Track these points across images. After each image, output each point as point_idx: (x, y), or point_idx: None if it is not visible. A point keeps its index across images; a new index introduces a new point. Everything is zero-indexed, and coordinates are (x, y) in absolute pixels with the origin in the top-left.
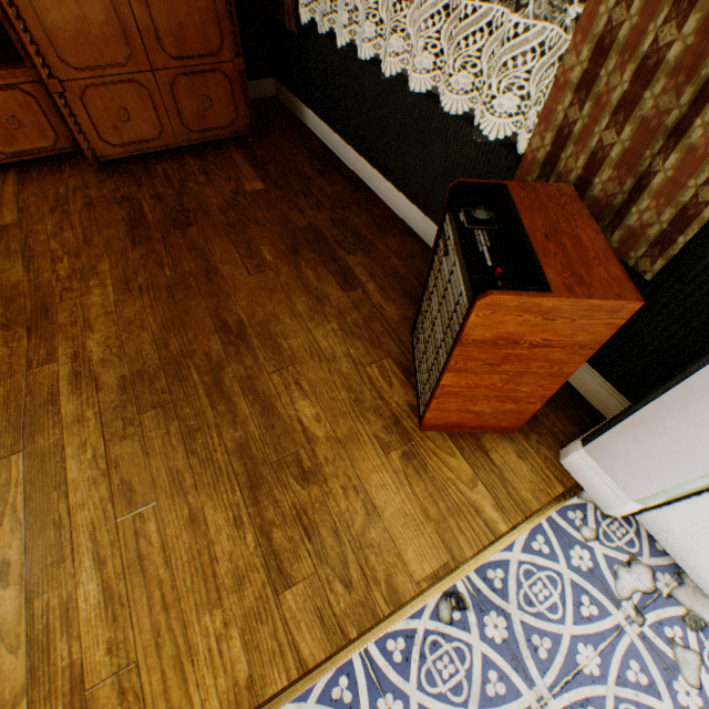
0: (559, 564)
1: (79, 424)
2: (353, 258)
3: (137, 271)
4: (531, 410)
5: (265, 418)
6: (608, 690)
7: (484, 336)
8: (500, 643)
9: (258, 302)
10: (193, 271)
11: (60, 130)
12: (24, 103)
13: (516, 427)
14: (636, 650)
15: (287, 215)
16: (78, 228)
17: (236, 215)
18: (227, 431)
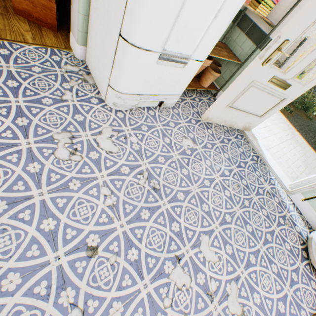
0: (46, 56)
1: None
2: None
3: None
4: (54, 10)
5: None
6: (38, 75)
7: None
8: (3, 55)
9: None
10: None
11: None
12: None
13: (56, 26)
14: (57, 75)
15: None
16: None
17: None
18: None
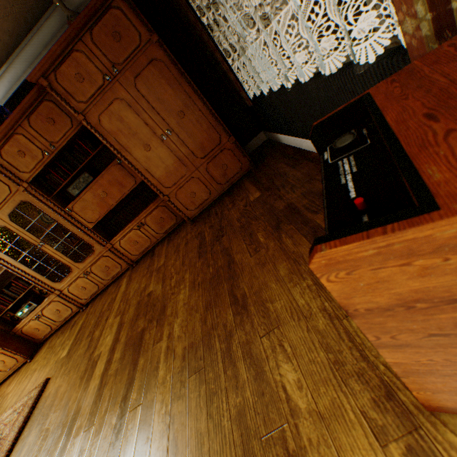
0: None
1: (163, 385)
2: (320, 216)
3: (198, 274)
4: None
5: (256, 383)
6: None
7: (377, 301)
8: None
9: (254, 276)
10: (222, 265)
11: (176, 214)
12: (162, 210)
13: None
14: None
15: (272, 205)
16: (181, 257)
17: (244, 219)
18: (231, 395)
